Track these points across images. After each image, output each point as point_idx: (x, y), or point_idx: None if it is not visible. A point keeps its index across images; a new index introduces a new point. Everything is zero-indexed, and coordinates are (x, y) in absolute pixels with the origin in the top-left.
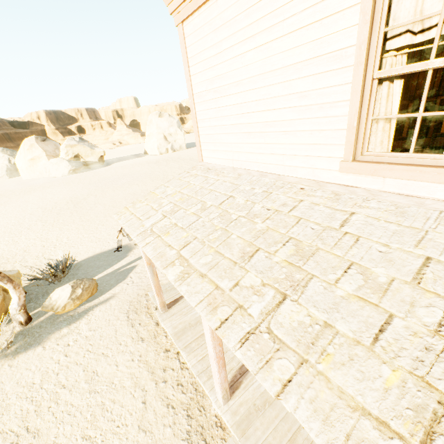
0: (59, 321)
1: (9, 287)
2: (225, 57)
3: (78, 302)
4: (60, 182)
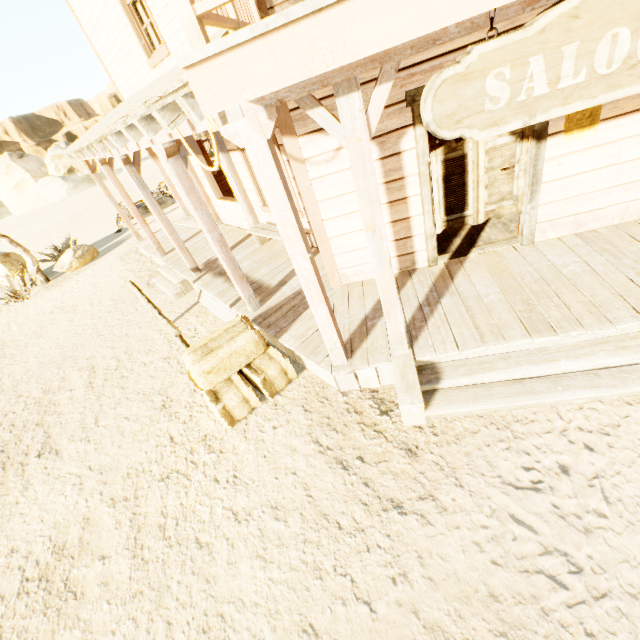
0: (71, 275)
1: (20, 251)
2: (83, 1)
3: (82, 261)
4: (60, 206)
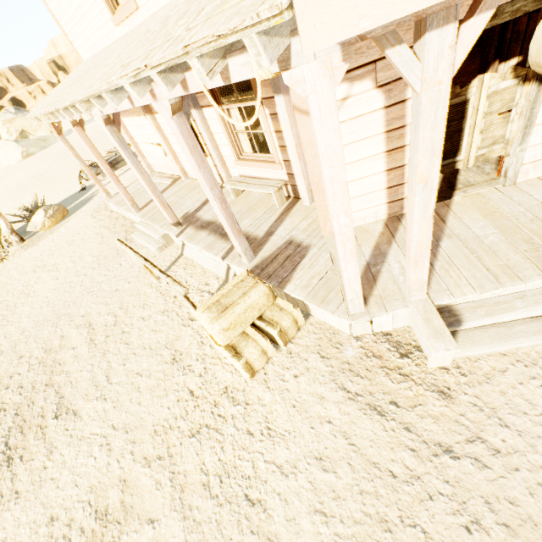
0: (45, 234)
1: None
2: None
3: (53, 220)
4: (17, 167)
